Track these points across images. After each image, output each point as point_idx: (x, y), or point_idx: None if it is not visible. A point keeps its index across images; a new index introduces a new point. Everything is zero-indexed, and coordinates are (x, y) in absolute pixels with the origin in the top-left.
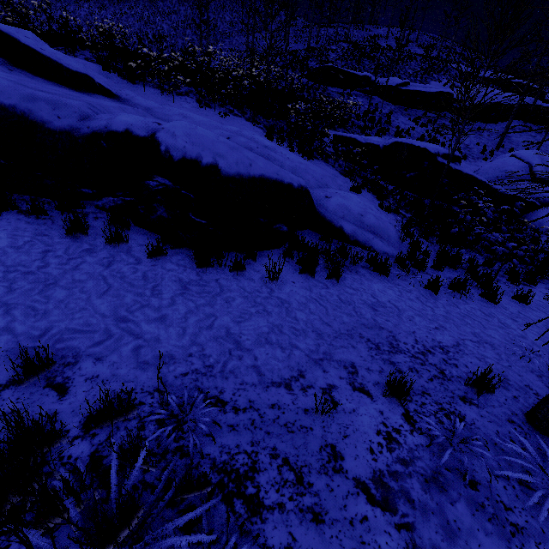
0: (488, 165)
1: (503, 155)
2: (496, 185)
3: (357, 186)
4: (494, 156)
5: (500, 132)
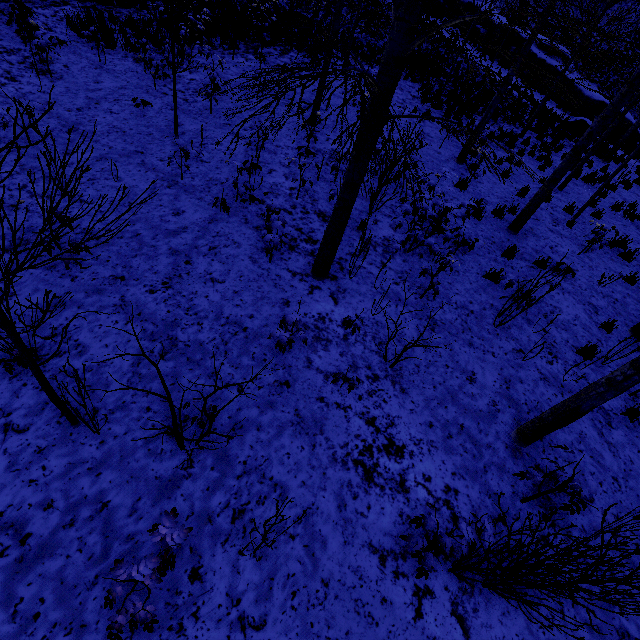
0: None
1: None
2: None
3: None
4: None
5: None
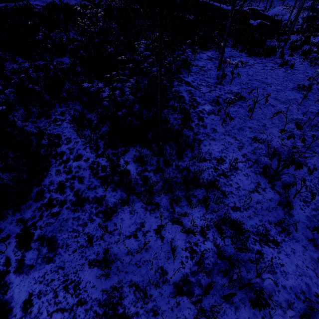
0: (269, 13)
1: (273, 9)
2: (273, 17)
3: None
4: (269, 10)
5: (270, 0)
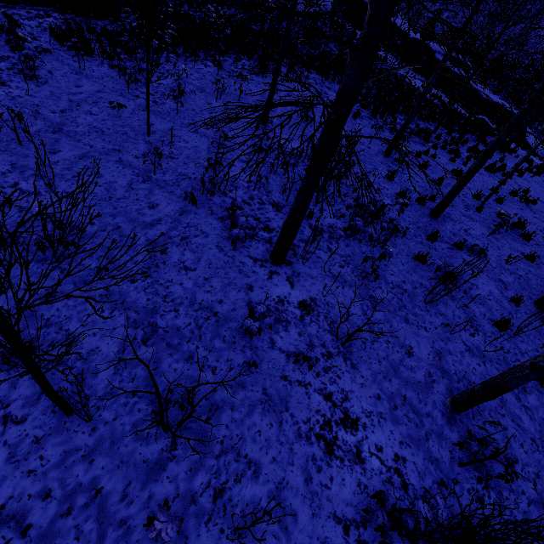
0: None
1: None
2: None
3: (542, 144)
4: None
5: None
